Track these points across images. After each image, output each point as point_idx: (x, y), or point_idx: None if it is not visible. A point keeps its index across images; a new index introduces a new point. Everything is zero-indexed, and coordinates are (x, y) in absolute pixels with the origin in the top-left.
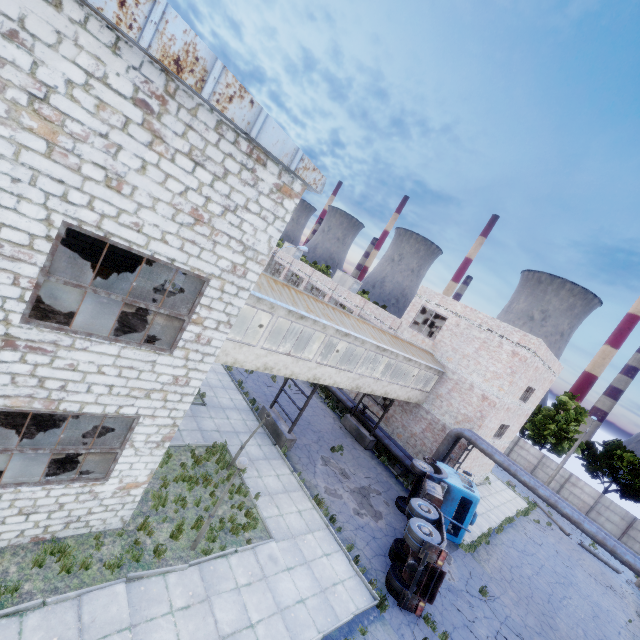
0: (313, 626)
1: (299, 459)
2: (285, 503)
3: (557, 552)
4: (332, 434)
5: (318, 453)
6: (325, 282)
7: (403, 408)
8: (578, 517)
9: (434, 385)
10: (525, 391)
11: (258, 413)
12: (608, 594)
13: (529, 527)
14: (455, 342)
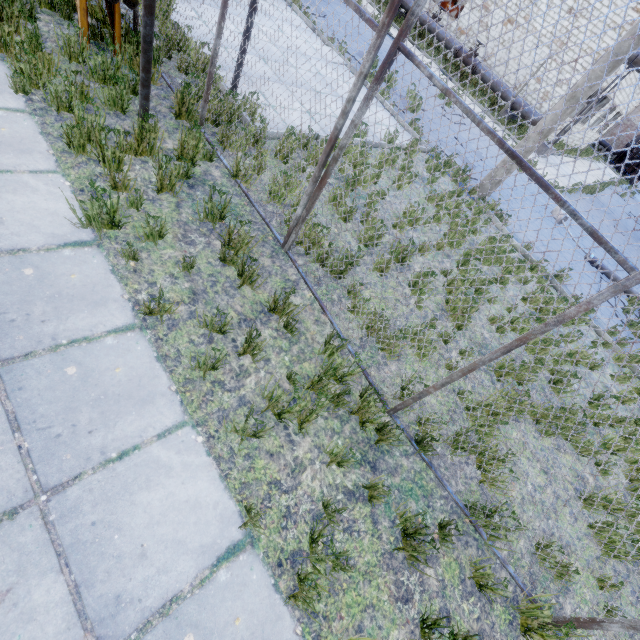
0: None
1: None
2: None
3: None
4: None
5: None
6: None
7: None
8: None
9: None
10: None
11: None
12: None
13: None
14: None
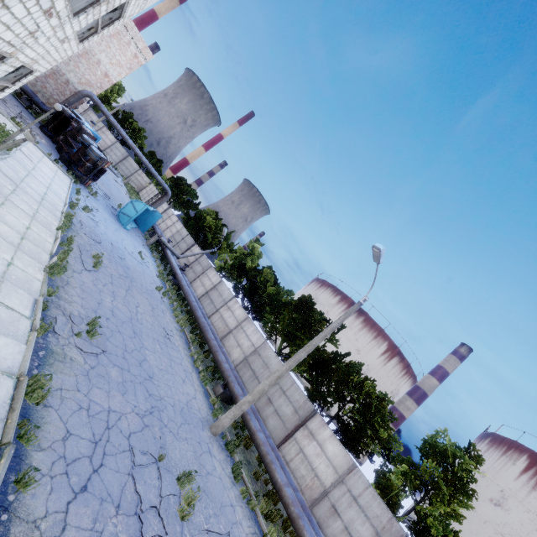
0: (64, 187)
1: None
2: (1, 120)
3: None
4: None
5: None
6: None
7: None
8: (142, 155)
9: None
10: None
11: None
12: (119, 185)
13: None
14: None
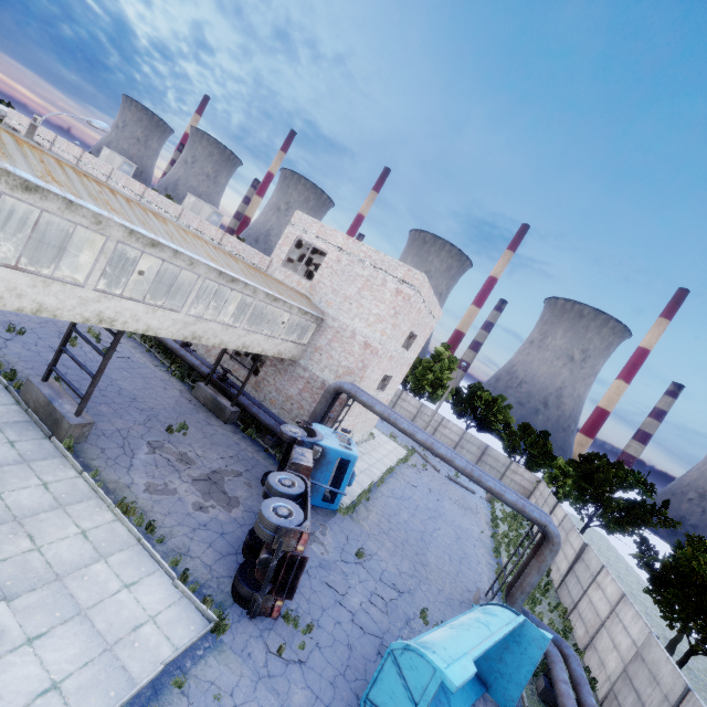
0: None
1: (102, 452)
2: (52, 526)
3: (430, 490)
4: (174, 410)
5: (143, 438)
6: (165, 205)
7: (277, 368)
8: (451, 455)
9: (312, 336)
10: (408, 340)
11: (19, 392)
12: (467, 514)
13: (408, 473)
14: (336, 282)
